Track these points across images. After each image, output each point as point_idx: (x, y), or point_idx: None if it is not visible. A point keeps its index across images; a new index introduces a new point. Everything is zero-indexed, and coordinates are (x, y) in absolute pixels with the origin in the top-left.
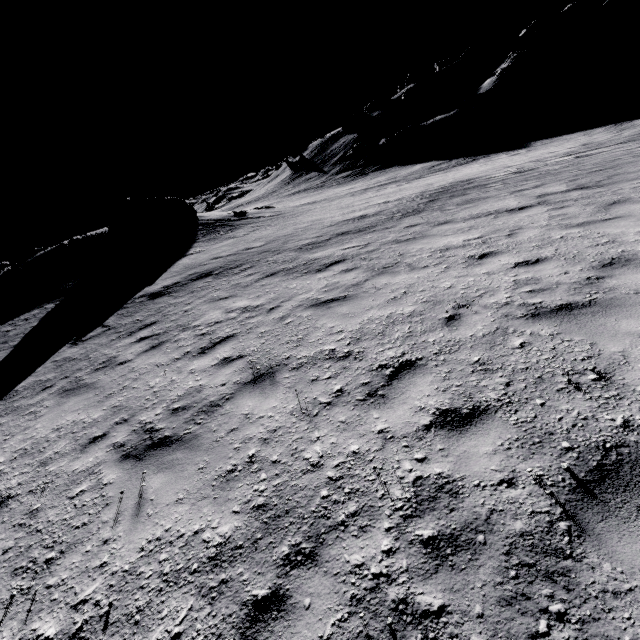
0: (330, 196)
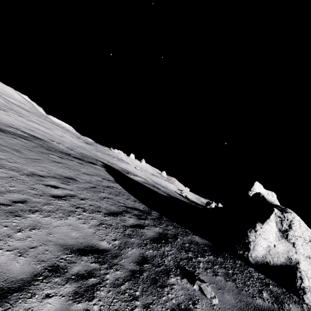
0: None
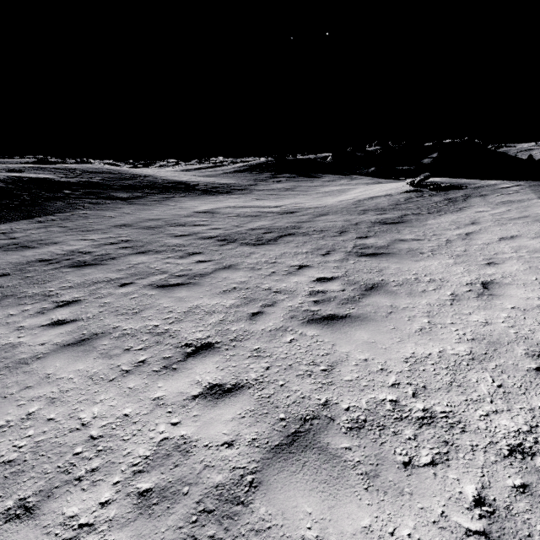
0: None
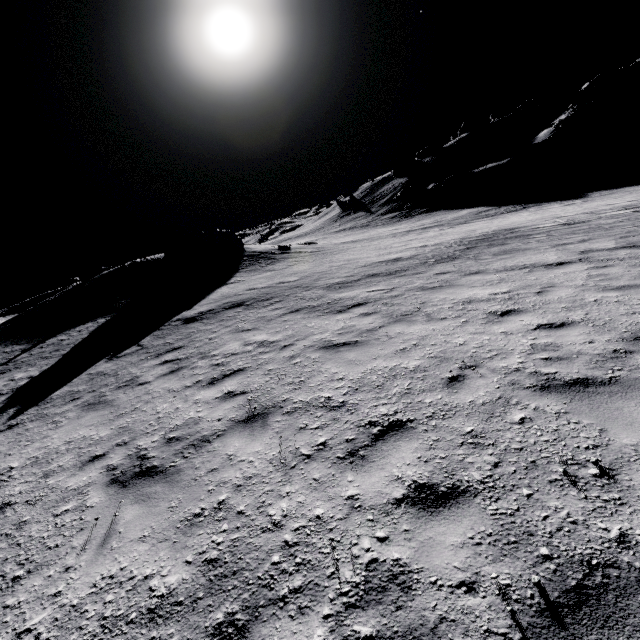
0: (373, 236)
